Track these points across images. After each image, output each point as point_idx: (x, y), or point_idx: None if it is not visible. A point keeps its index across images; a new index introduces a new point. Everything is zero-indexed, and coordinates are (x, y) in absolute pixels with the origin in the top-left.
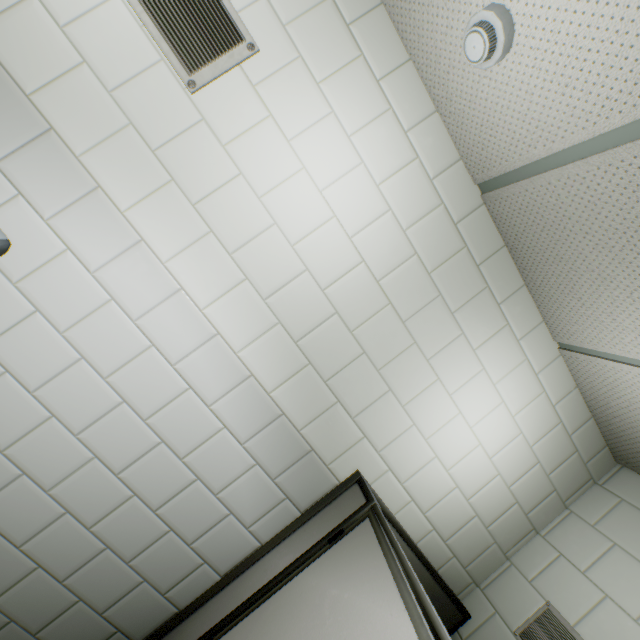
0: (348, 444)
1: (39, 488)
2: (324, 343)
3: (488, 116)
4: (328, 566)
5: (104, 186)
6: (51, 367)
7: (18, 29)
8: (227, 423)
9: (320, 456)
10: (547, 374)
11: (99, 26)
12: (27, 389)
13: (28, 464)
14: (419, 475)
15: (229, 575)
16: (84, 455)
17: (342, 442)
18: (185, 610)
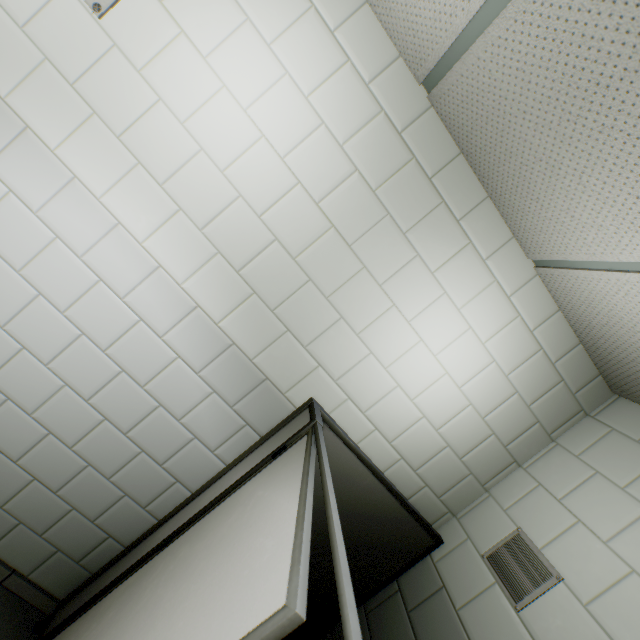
0: (303, 373)
1: (23, 412)
2: (267, 272)
3: None
4: (265, 475)
5: (32, 126)
6: (15, 304)
7: None
8: (180, 353)
9: (276, 385)
10: (522, 297)
11: None
12: None
13: (11, 391)
14: (381, 404)
15: (196, 491)
16: (56, 383)
17: (296, 371)
18: (161, 520)
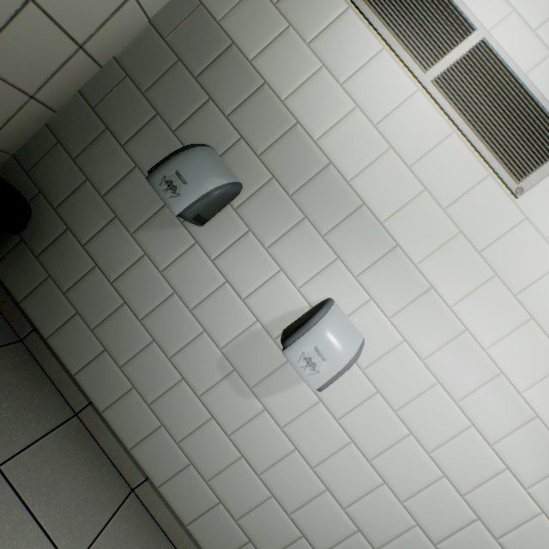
0: None
1: (369, 545)
2: None
3: None
4: None
5: (435, 286)
6: (385, 440)
7: (377, 175)
8: (544, 508)
9: None
10: None
11: (437, 159)
12: (365, 457)
13: (362, 522)
14: None
15: None
16: (407, 521)
17: None
18: None
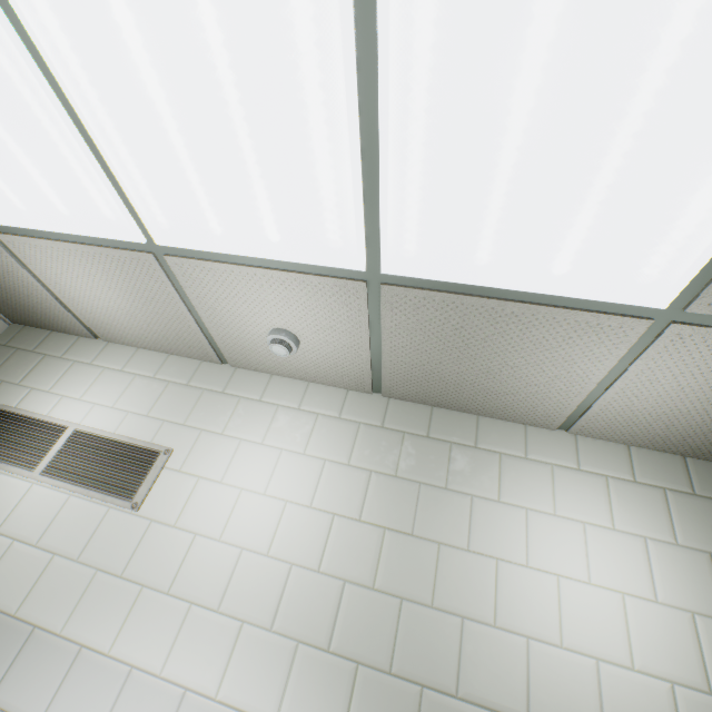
0: None
1: None
2: (356, 625)
3: (328, 363)
4: None
5: (86, 642)
6: None
7: (4, 571)
8: None
9: None
10: (587, 460)
11: (62, 523)
12: None
13: None
14: (609, 710)
15: None
16: None
17: None
18: None
